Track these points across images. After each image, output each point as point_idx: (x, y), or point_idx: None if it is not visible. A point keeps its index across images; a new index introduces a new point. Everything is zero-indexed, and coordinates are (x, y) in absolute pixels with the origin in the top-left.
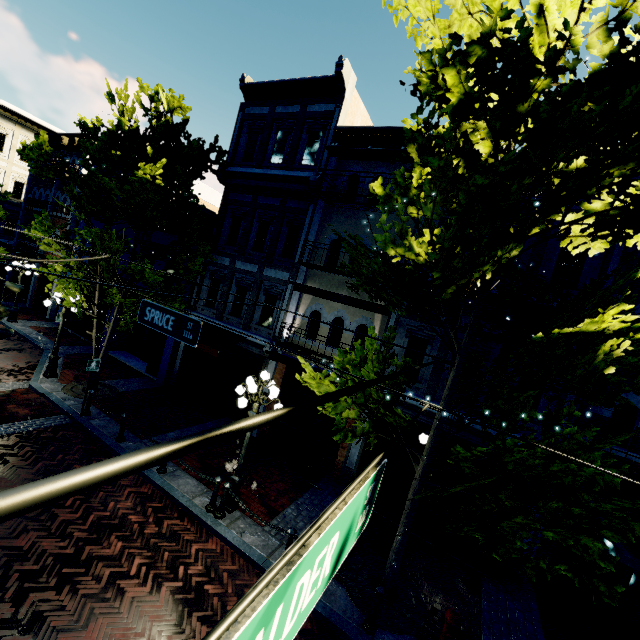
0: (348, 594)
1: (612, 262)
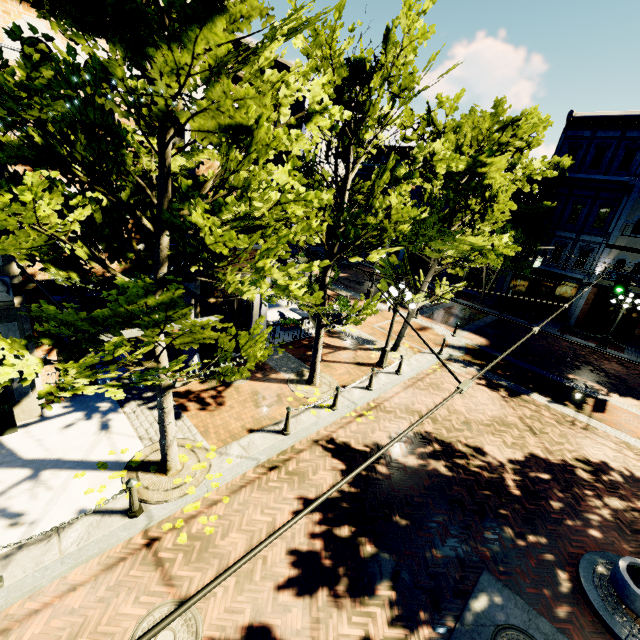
0: None
1: None
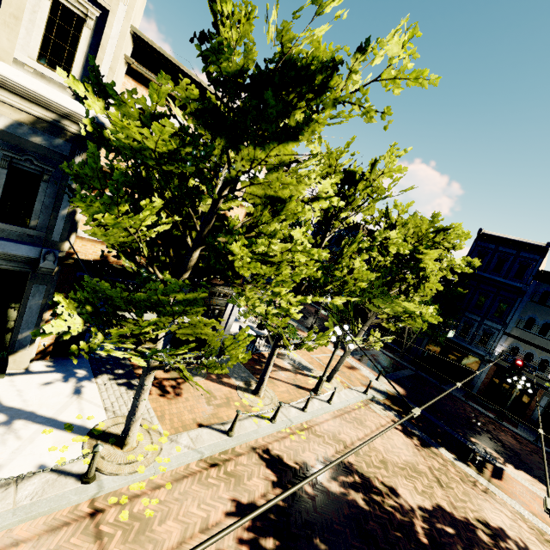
0: None
1: None
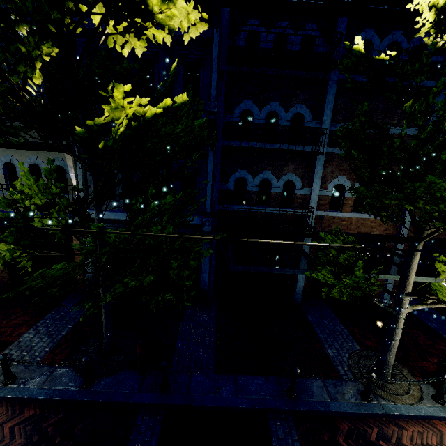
0: (74, 370)
1: (213, 79)
